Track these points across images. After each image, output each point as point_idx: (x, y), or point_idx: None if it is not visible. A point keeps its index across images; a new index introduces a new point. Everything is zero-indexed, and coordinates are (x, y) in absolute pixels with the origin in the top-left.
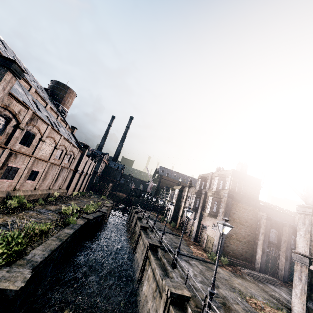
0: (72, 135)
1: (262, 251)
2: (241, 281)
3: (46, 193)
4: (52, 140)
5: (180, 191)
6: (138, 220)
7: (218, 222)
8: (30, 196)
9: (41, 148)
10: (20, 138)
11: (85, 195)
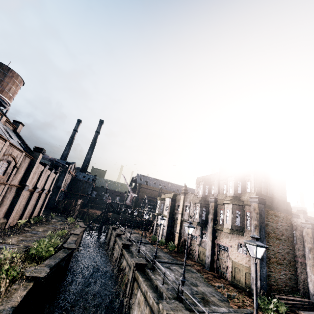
0: (15, 133)
1: None
2: None
3: None
4: None
5: (172, 201)
6: (124, 249)
7: None
8: None
9: None
10: None
11: (42, 220)
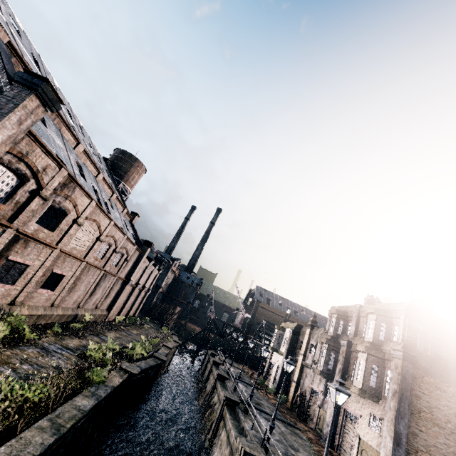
0: (131, 224)
1: None
2: None
3: (70, 314)
4: (95, 225)
5: (294, 334)
6: (218, 381)
7: None
8: (41, 317)
9: (75, 236)
10: (40, 214)
11: (136, 322)
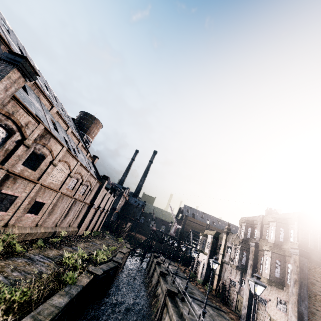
0: (93, 164)
1: None
2: None
3: (50, 231)
4: (66, 165)
5: (214, 239)
6: (161, 276)
7: None
8: (28, 235)
9: (51, 174)
10: (24, 158)
11: (99, 235)
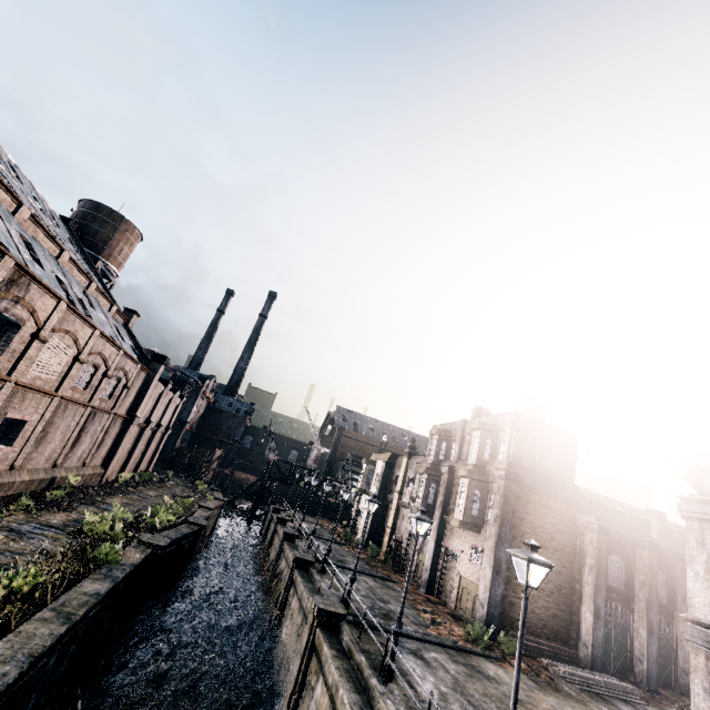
0: (126, 329)
1: (594, 614)
2: (555, 701)
3: (43, 478)
4: (69, 338)
5: (388, 467)
6: (286, 542)
7: (514, 554)
8: None
9: (37, 359)
10: None
11: (152, 480)
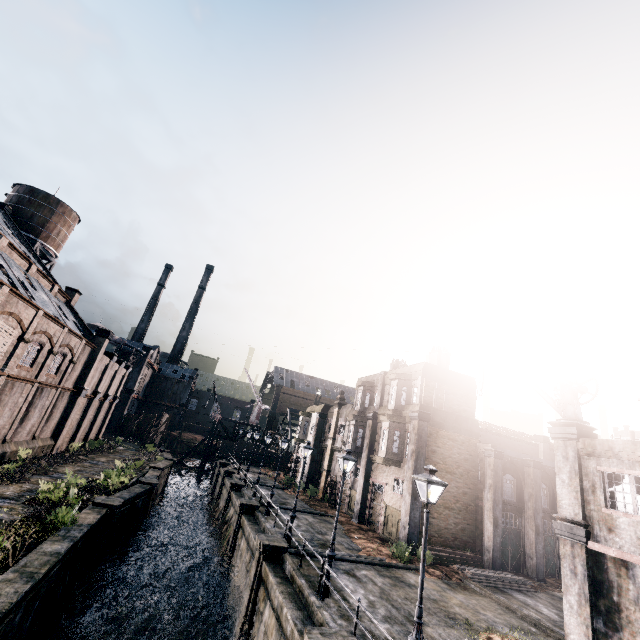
0: (69, 308)
1: (493, 524)
2: (463, 597)
3: None
4: (13, 320)
5: (321, 417)
6: (233, 491)
7: (417, 478)
8: None
9: None
10: None
11: (102, 447)
